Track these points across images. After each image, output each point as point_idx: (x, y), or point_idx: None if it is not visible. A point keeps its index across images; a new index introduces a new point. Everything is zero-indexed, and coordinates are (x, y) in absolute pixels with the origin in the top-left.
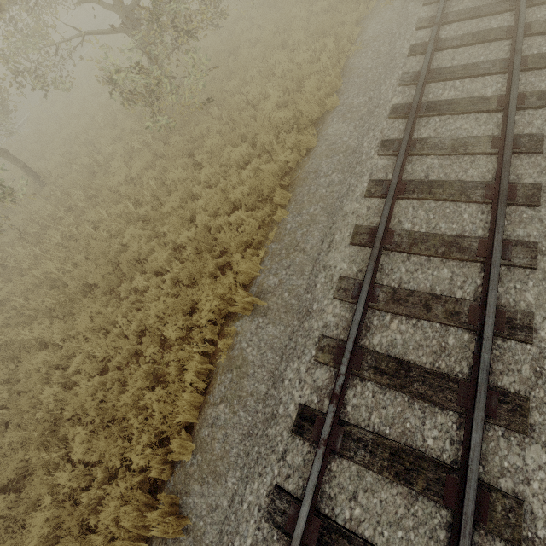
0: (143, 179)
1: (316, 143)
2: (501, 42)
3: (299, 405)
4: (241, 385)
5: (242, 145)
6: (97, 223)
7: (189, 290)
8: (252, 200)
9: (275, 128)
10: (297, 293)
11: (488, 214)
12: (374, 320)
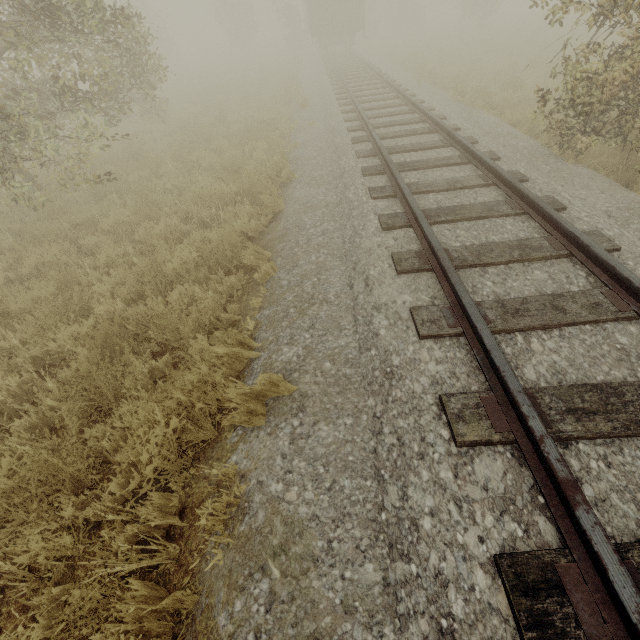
0: None
1: (284, 207)
2: (429, 134)
3: (499, 560)
4: (307, 596)
5: (172, 218)
6: None
7: (88, 432)
8: (202, 275)
9: (217, 203)
10: (346, 356)
11: (528, 222)
12: (504, 347)
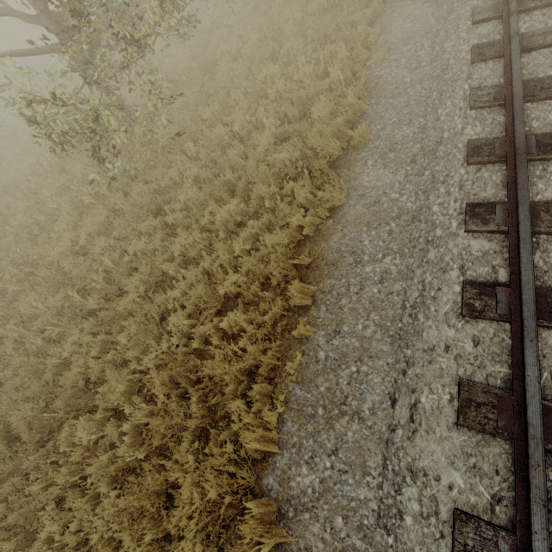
0: (94, 251)
1: (345, 200)
2: None
3: None
4: None
5: (231, 201)
6: (35, 313)
7: (162, 461)
8: (252, 291)
9: (276, 174)
10: (361, 520)
11: None
12: None
